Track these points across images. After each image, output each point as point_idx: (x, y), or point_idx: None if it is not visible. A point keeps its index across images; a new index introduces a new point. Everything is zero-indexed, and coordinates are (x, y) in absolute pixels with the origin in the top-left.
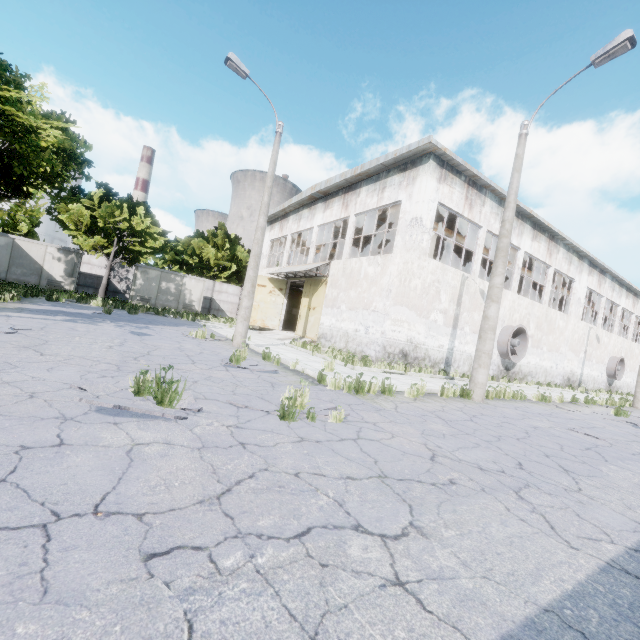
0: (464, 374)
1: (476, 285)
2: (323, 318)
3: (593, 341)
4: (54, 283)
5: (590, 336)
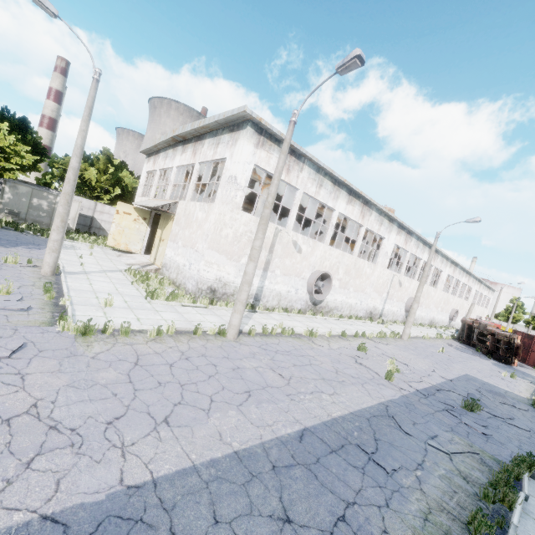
0: (268, 308)
1: (289, 237)
2: (167, 250)
3: (396, 285)
4: None
5: (393, 281)
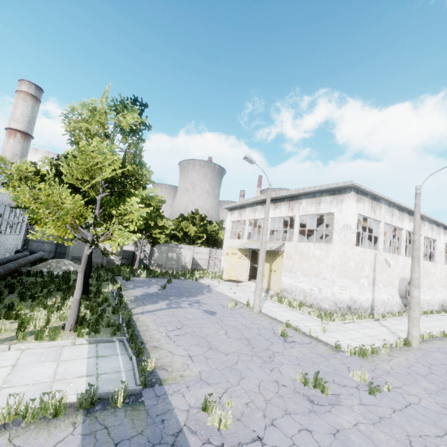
0: (384, 315)
1: (382, 257)
2: (283, 278)
3: None
4: (110, 261)
5: None
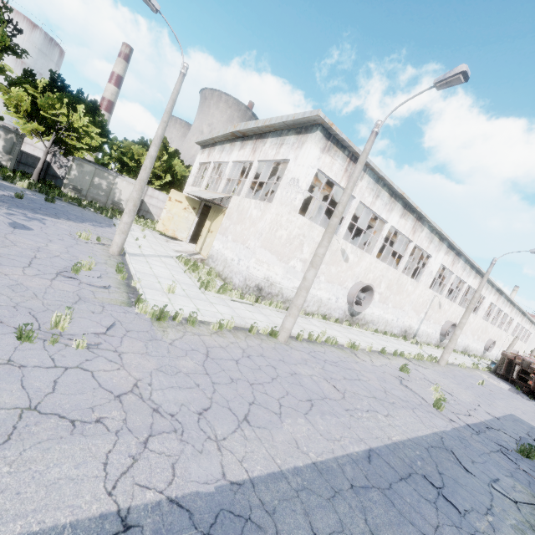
0: (309, 313)
1: (339, 245)
2: (215, 242)
3: (435, 306)
4: None
5: (433, 302)
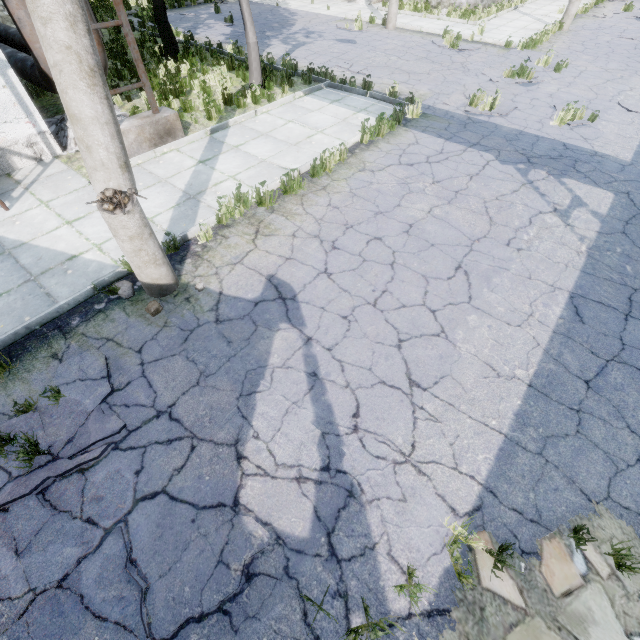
0: None
1: None
2: None
3: None
4: None
5: None
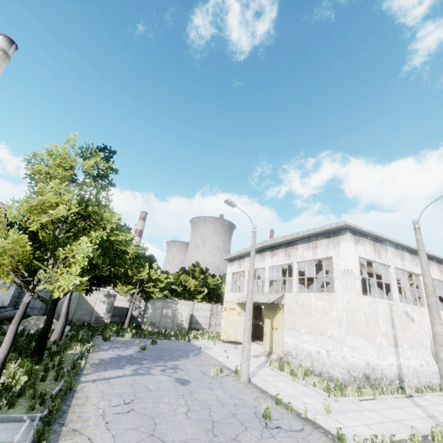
0: (418, 389)
1: (400, 308)
2: (286, 338)
3: None
4: (99, 318)
5: None
